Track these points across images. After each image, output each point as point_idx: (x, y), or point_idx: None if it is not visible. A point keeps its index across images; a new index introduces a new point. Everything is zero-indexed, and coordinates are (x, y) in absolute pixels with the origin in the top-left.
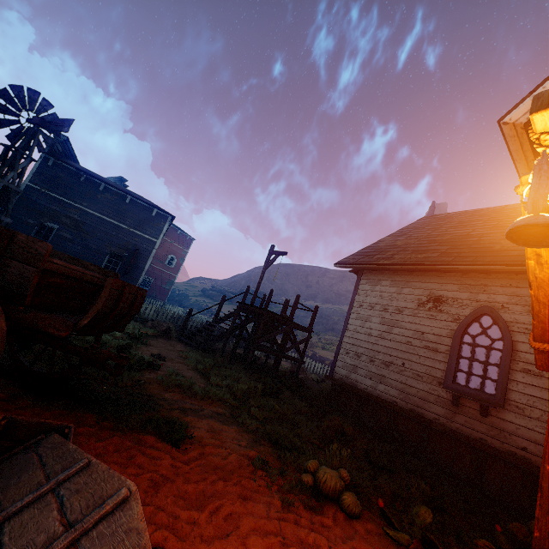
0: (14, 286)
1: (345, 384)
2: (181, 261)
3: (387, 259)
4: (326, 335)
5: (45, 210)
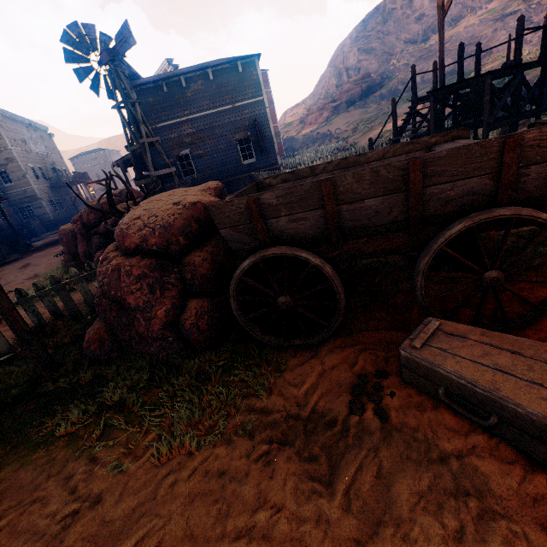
0: (536, 192)
1: None
2: (271, 106)
3: None
4: (485, 67)
5: (169, 144)
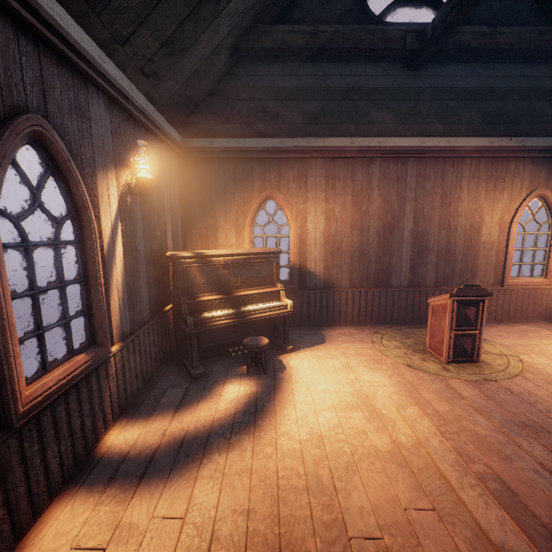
0: None
1: None
2: None
3: None
4: None
5: None
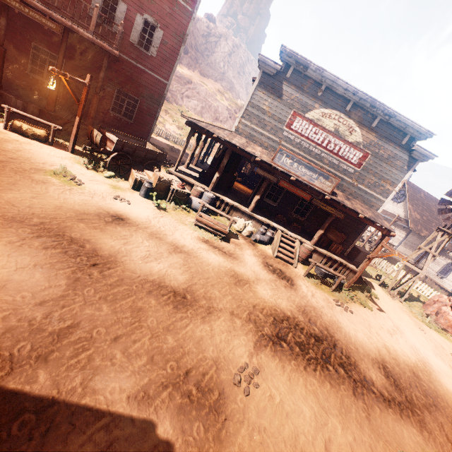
0: None
1: (394, 258)
2: None
3: (422, 232)
4: None
5: None
